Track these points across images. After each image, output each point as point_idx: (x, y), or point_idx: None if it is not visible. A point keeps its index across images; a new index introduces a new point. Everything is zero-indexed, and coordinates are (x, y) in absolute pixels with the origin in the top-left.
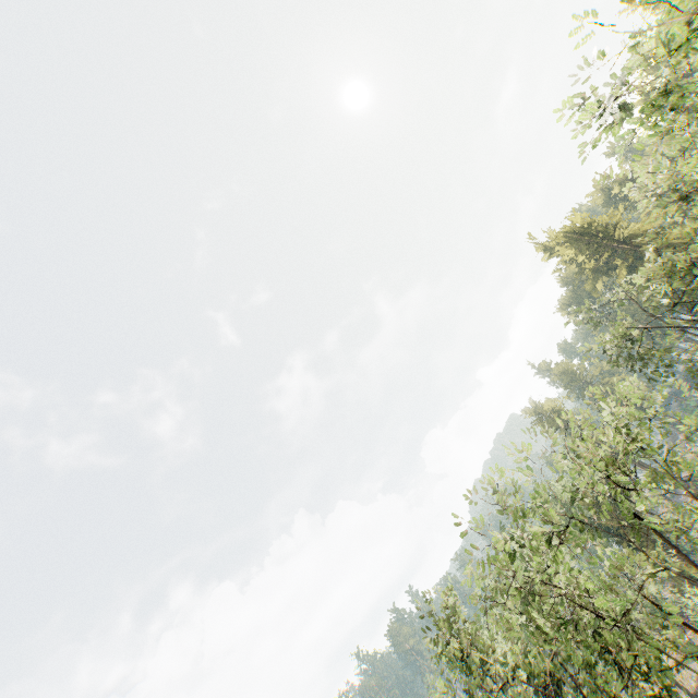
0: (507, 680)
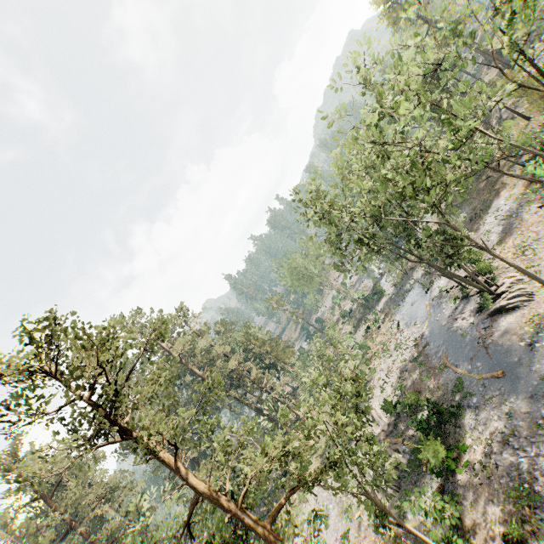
0: (355, 216)
